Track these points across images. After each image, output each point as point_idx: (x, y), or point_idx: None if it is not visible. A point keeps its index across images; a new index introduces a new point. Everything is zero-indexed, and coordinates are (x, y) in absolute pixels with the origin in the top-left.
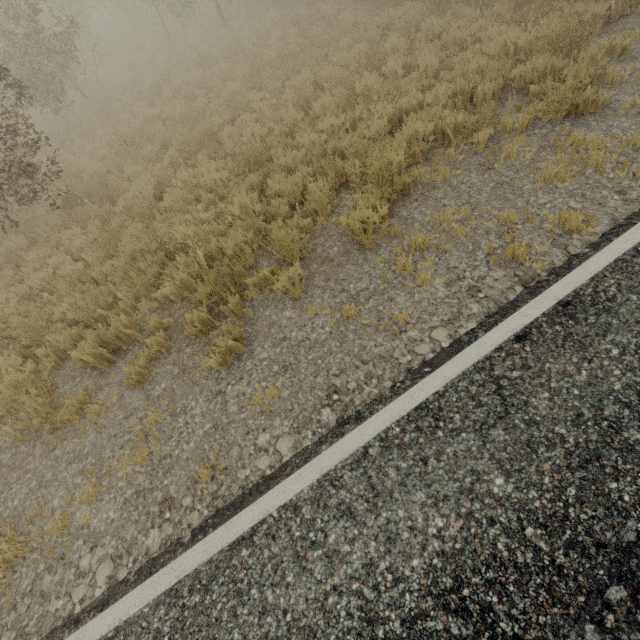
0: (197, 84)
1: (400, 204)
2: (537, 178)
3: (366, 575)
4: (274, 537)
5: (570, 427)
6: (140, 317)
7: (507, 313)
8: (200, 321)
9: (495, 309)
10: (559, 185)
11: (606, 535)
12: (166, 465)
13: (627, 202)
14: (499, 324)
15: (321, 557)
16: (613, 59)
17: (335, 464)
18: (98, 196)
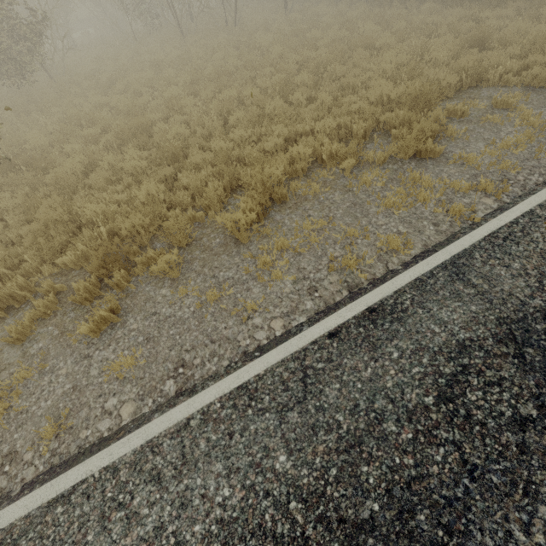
0: (147, 83)
1: (277, 209)
2: (381, 204)
3: (154, 537)
4: (89, 496)
5: (347, 415)
6: (41, 279)
7: (329, 312)
8: (87, 290)
9: (323, 307)
10: (395, 212)
11: (348, 512)
12: (21, 420)
13: (438, 233)
14: (320, 321)
15: (122, 518)
16: (456, 119)
17: (160, 432)
18: (34, 166)
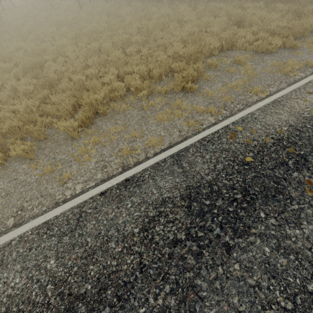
0: (50, 35)
1: (100, 119)
2: (156, 118)
3: None
4: None
5: (93, 238)
6: None
7: (106, 181)
8: None
9: (106, 177)
10: (161, 123)
11: (75, 290)
12: None
13: (179, 136)
14: (99, 186)
15: None
16: (212, 69)
17: None
18: None
